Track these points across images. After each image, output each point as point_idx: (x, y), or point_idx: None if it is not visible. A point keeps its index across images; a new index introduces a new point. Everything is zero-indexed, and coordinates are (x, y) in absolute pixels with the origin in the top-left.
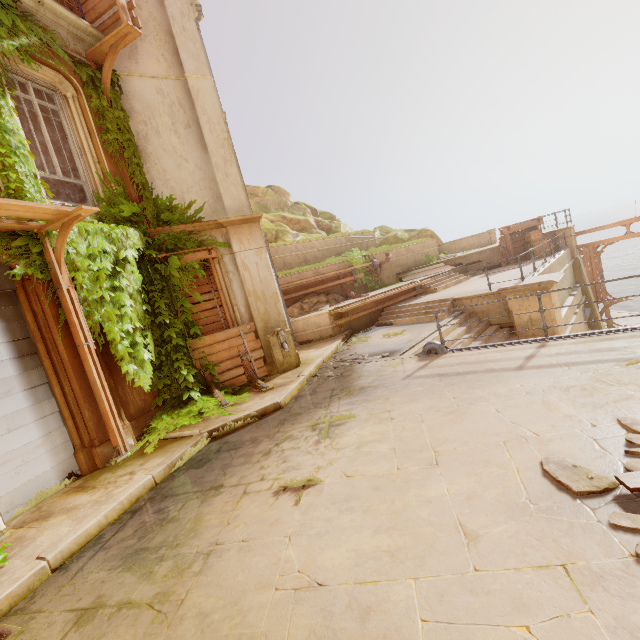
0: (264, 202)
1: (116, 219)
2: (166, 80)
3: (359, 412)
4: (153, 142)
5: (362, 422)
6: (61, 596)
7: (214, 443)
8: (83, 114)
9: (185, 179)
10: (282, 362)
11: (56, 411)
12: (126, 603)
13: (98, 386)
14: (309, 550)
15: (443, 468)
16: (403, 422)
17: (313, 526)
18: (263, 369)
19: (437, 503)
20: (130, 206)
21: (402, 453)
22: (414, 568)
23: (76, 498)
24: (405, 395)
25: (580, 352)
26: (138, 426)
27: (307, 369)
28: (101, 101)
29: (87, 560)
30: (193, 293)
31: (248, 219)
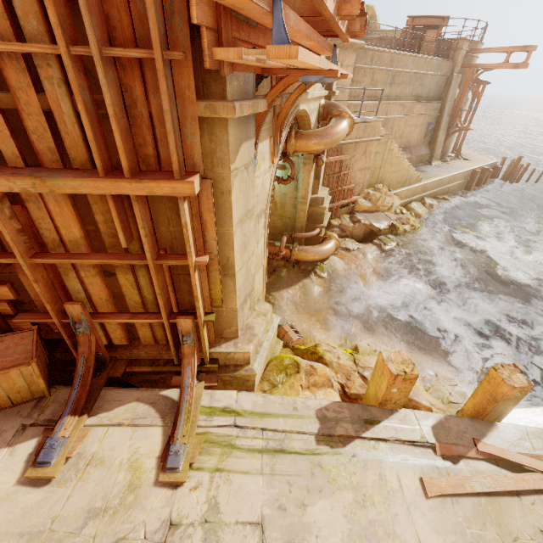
0: None
1: None
2: None
3: None
4: None
5: None
6: None
7: None
8: None
9: None
10: None
11: None
12: None
13: None
14: None
15: None
16: None
17: None
18: None
19: None
20: None
21: None
22: None
23: None
24: None
25: None
26: None
27: None
28: None
29: None
30: None
31: None
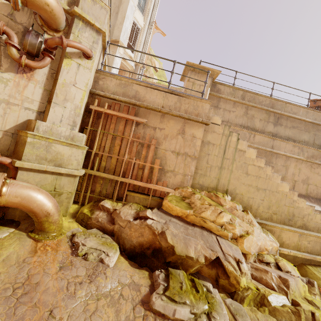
0: None
1: None
2: (118, 0)
3: None
4: None
5: None
6: None
7: None
8: None
9: None
10: None
11: None
12: None
13: None
14: None
15: None
16: None
17: None
18: None
19: None
20: None
21: None
22: None
23: None
24: None
25: None
26: None
27: None
28: None
29: None
30: None
31: (115, 41)
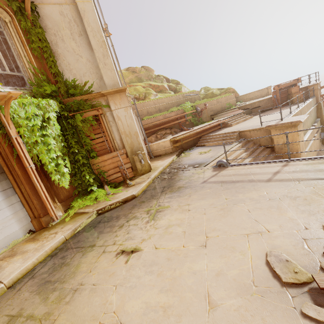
0: (140, 76)
1: (43, 95)
2: (64, 5)
3: (173, 204)
4: (61, 46)
5: (173, 211)
6: (4, 307)
7: (99, 217)
8: (17, 32)
9: (81, 68)
10: (141, 169)
11: (18, 201)
12: (31, 316)
13: (38, 188)
14: (123, 298)
15: (208, 249)
16: (194, 213)
17: (129, 281)
18: (131, 173)
19: (198, 275)
20: (50, 87)
21: (188, 235)
22: (174, 323)
23: (29, 245)
24: (200, 194)
25: (308, 171)
26: (66, 205)
27: (153, 174)
28: (27, 23)
29: (24, 284)
30: (90, 134)
31: (118, 90)
